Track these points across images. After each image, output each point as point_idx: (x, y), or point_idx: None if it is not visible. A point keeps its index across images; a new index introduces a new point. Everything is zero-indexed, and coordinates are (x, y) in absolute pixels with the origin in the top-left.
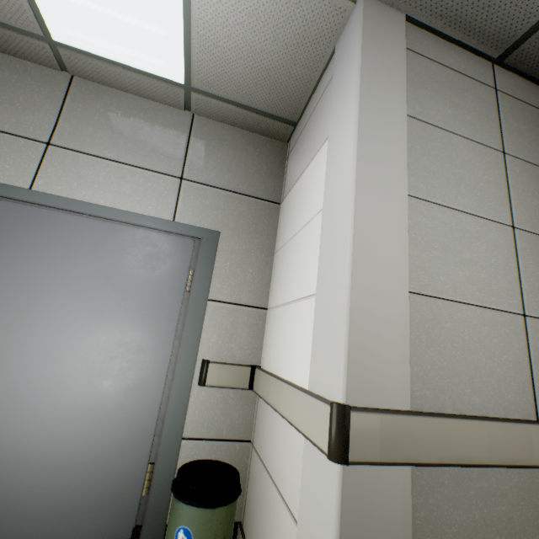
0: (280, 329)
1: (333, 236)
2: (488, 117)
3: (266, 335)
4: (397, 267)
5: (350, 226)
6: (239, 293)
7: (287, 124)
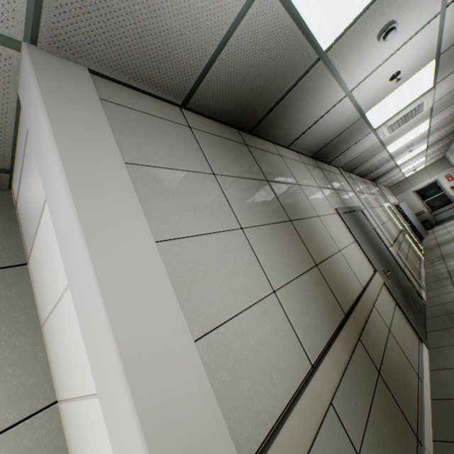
0: (79, 434)
1: (91, 325)
2: (193, 149)
3: (68, 438)
4: (174, 327)
5: (104, 316)
6: (0, 413)
7: None
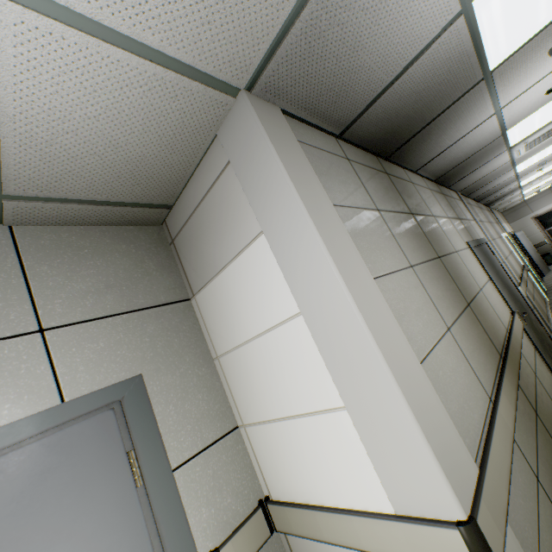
0: (285, 449)
1: (347, 350)
2: (358, 184)
3: (256, 458)
4: (408, 354)
5: (373, 341)
6: (202, 432)
7: (161, 208)
